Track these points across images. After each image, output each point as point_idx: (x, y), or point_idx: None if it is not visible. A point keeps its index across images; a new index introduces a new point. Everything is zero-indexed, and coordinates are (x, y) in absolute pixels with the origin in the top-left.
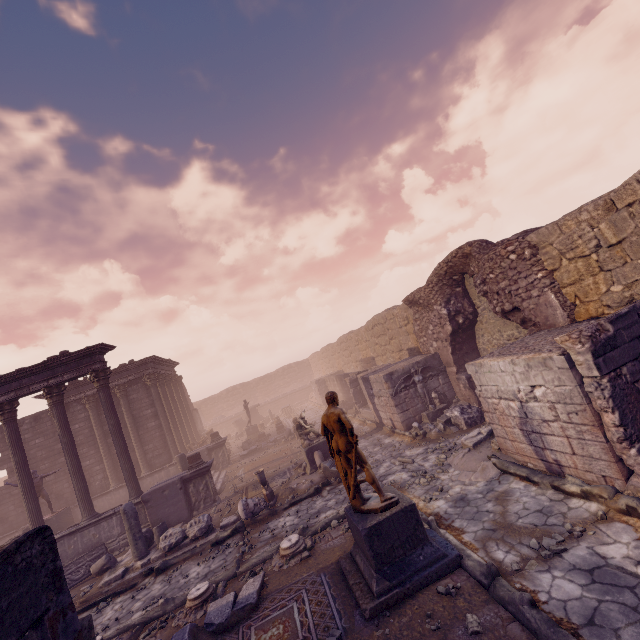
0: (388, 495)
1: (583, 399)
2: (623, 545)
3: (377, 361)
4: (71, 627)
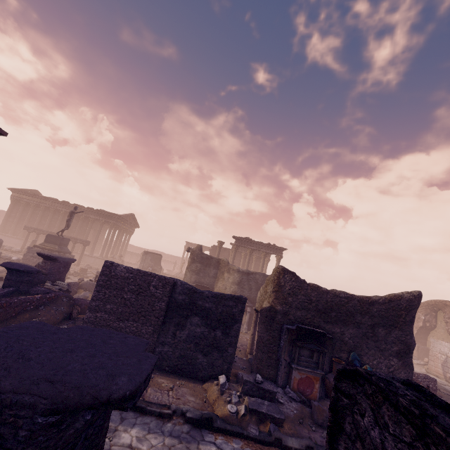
0: None
1: None
2: None
3: None
4: None
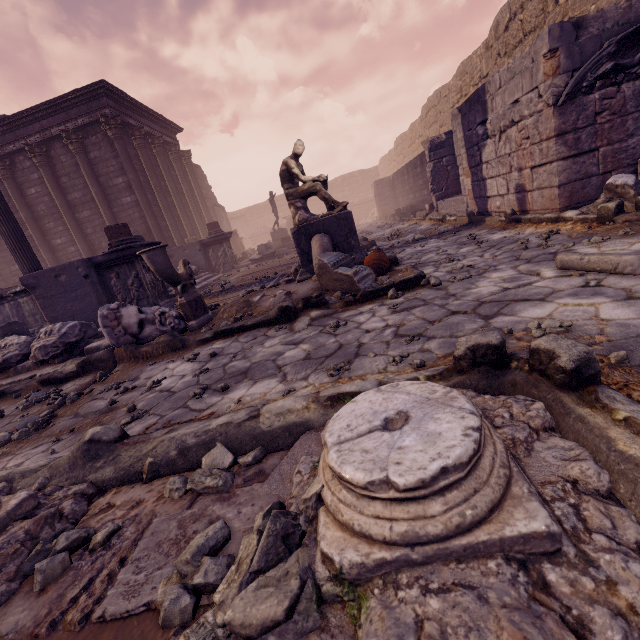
0: None
1: None
2: None
3: None
4: None
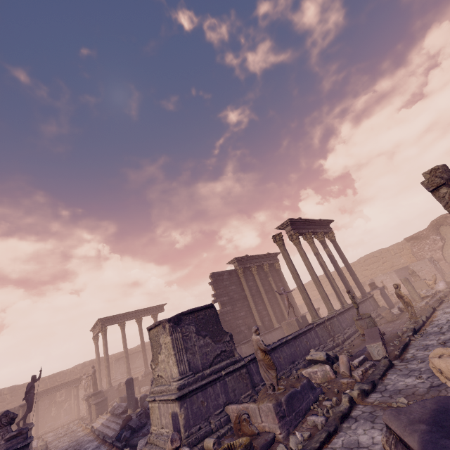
0: None
1: None
2: None
3: (362, 281)
4: None
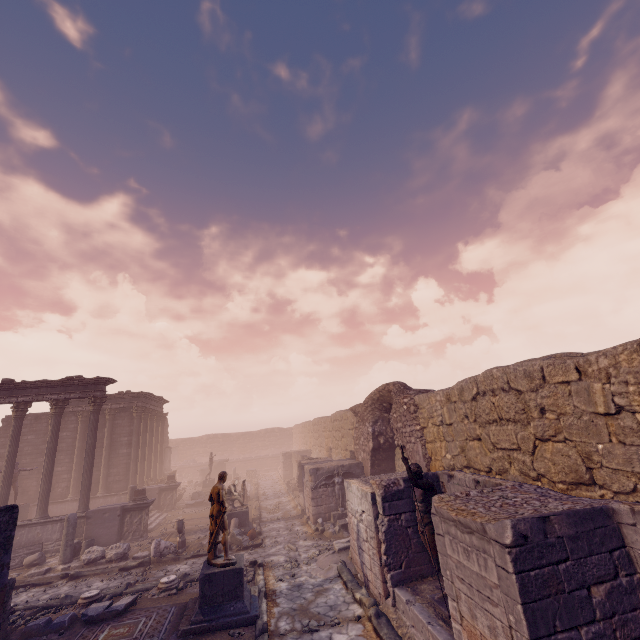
0: (230, 557)
1: (375, 529)
2: (348, 636)
3: (332, 452)
4: (3, 579)
